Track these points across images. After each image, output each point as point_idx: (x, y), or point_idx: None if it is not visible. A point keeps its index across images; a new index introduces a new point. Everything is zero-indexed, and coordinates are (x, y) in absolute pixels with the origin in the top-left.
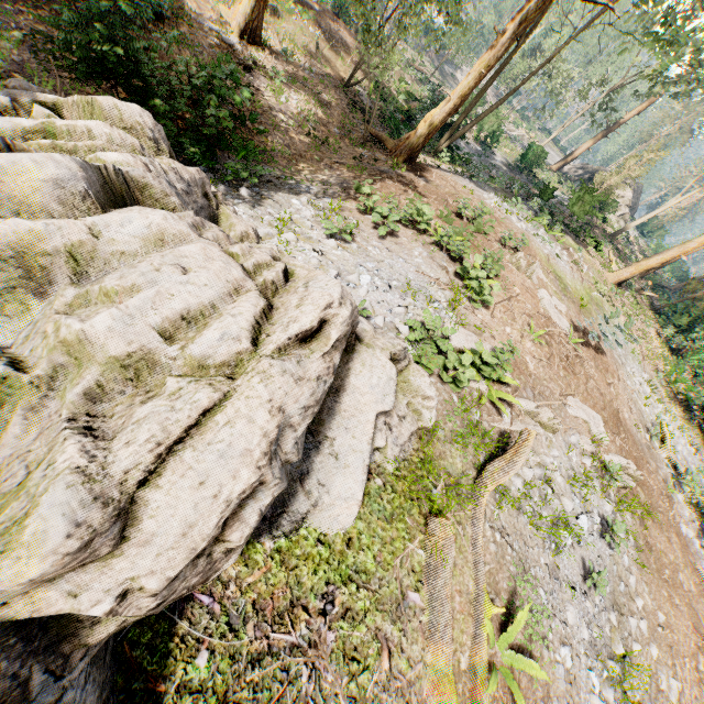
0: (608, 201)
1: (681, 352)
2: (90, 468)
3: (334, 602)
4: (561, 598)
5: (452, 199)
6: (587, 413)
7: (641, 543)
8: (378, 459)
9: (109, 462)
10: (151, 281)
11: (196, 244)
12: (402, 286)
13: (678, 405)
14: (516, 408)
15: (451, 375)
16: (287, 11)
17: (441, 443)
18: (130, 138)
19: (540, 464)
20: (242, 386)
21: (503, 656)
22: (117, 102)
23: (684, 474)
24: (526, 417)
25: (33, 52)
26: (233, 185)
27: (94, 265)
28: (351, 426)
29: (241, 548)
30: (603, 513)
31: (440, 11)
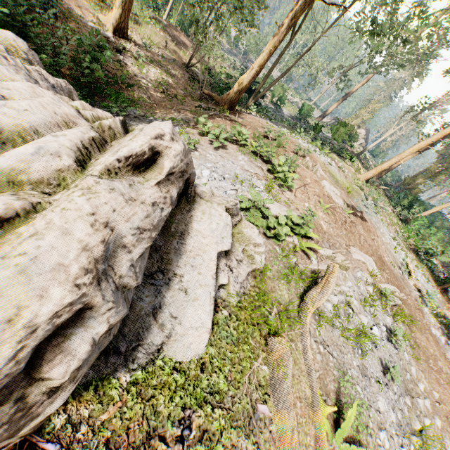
0: (353, 135)
1: (407, 221)
2: None
3: (191, 426)
4: (372, 391)
5: (260, 128)
6: (364, 257)
7: (413, 343)
8: (224, 295)
9: None
10: None
11: (23, 82)
12: (232, 178)
13: (412, 252)
14: (319, 254)
15: (272, 233)
16: (145, 22)
17: (271, 281)
18: None
19: (341, 292)
20: (59, 200)
21: (340, 449)
22: None
23: (426, 294)
24: (327, 260)
25: None
26: None
27: None
28: (196, 264)
29: (73, 385)
30: (386, 324)
31: (242, 21)
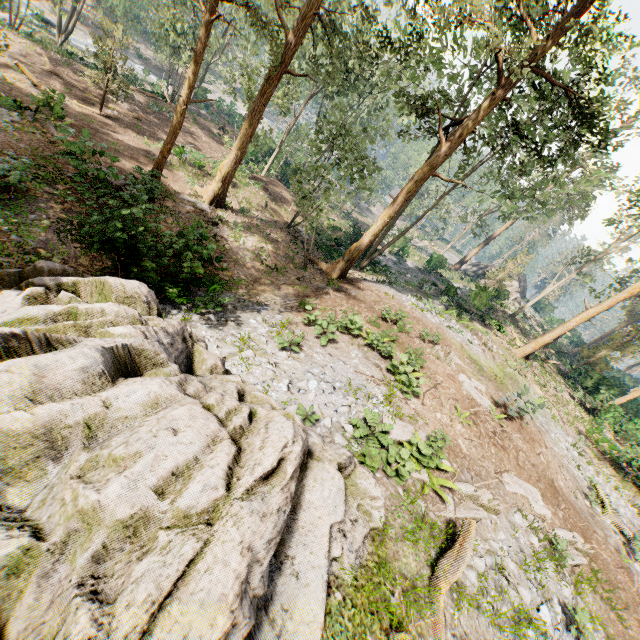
0: (501, 291)
1: (596, 411)
2: (99, 636)
3: None
4: None
5: (377, 306)
6: (524, 487)
7: (611, 631)
8: (336, 569)
9: (111, 626)
10: (150, 446)
11: (184, 407)
12: (344, 386)
13: (608, 464)
14: (457, 493)
15: (394, 468)
16: (244, 184)
17: (393, 542)
18: (132, 310)
19: (490, 551)
20: (219, 531)
21: None
22: (122, 281)
23: (633, 540)
24: (468, 501)
25: (56, 232)
26: (202, 312)
27: (103, 429)
28: (308, 541)
29: None
30: (563, 598)
31: (352, 181)
